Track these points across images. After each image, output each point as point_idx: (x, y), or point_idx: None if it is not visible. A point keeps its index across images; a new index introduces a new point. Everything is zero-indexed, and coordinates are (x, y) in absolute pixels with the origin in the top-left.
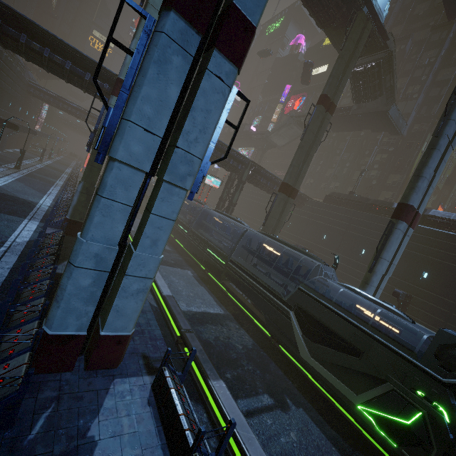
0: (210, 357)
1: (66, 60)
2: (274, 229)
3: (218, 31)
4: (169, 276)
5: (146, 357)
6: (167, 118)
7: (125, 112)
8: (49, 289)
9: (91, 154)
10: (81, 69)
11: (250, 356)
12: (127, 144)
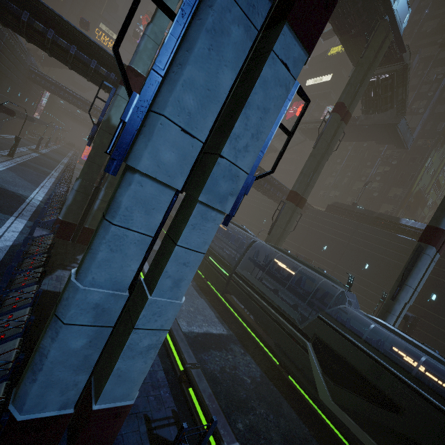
0: (218, 398)
1: (71, 44)
2: (279, 239)
3: None
4: None
5: (148, 419)
6: (213, 115)
7: (155, 101)
8: (27, 329)
9: (92, 149)
10: (87, 55)
11: (260, 393)
12: (155, 149)
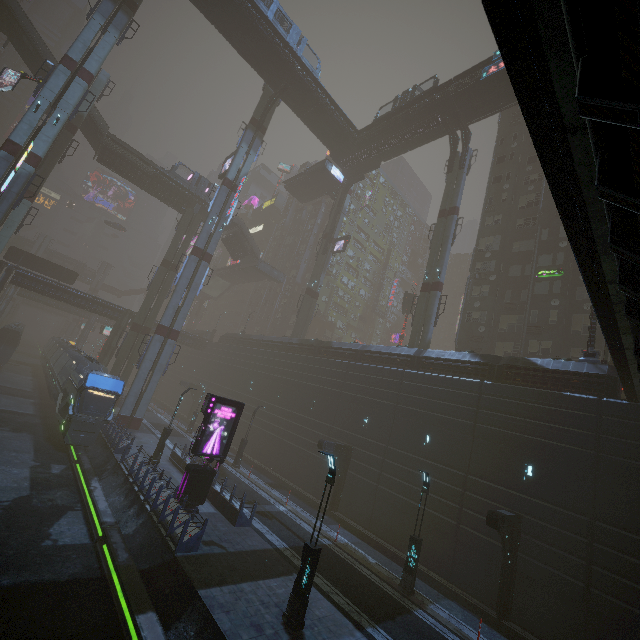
0: None
1: None
2: (129, 361)
3: None
4: (0, 398)
5: None
6: None
7: None
8: None
9: None
10: None
11: (23, 423)
12: None
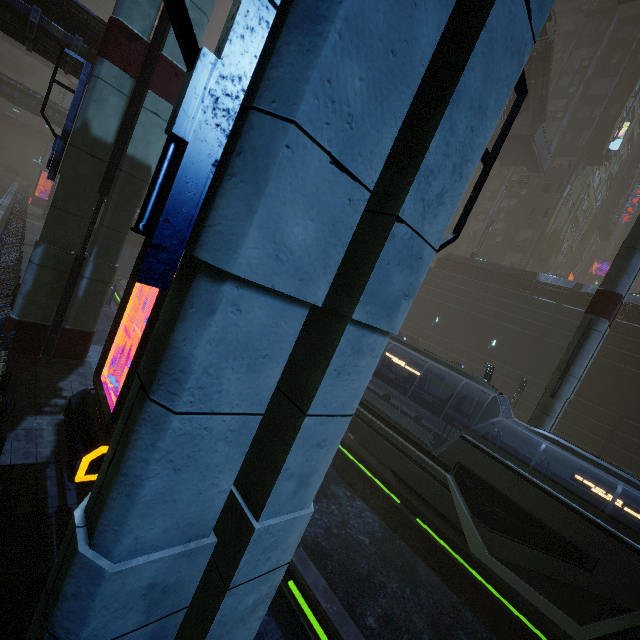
0: (331, 584)
1: None
2: None
3: None
4: None
5: None
6: (394, 122)
7: (264, 80)
8: None
9: (59, 186)
10: None
11: (386, 557)
12: (272, 215)
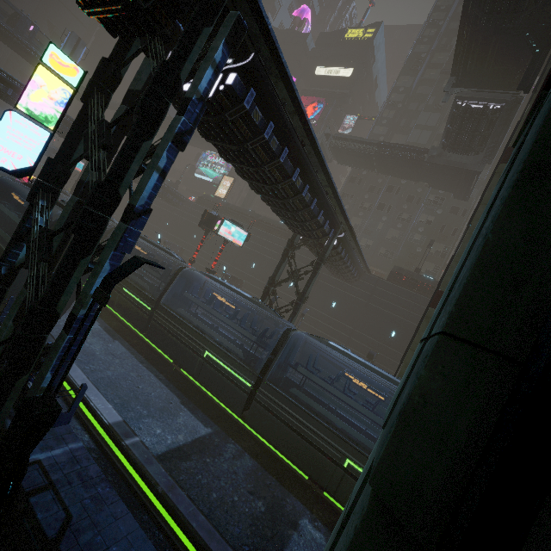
0: None
1: None
2: None
3: None
4: None
5: None
6: None
7: None
8: None
9: None
10: None
11: None
12: None
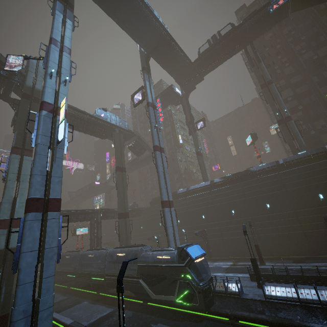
0: None
1: None
2: (127, 239)
3: (47, 207)
4: (70, 314)
5: None
6: (38, 242)
7: (21, 250)
8: None
9: None
10: None
11: (131, 320)
12: (25, 260)
